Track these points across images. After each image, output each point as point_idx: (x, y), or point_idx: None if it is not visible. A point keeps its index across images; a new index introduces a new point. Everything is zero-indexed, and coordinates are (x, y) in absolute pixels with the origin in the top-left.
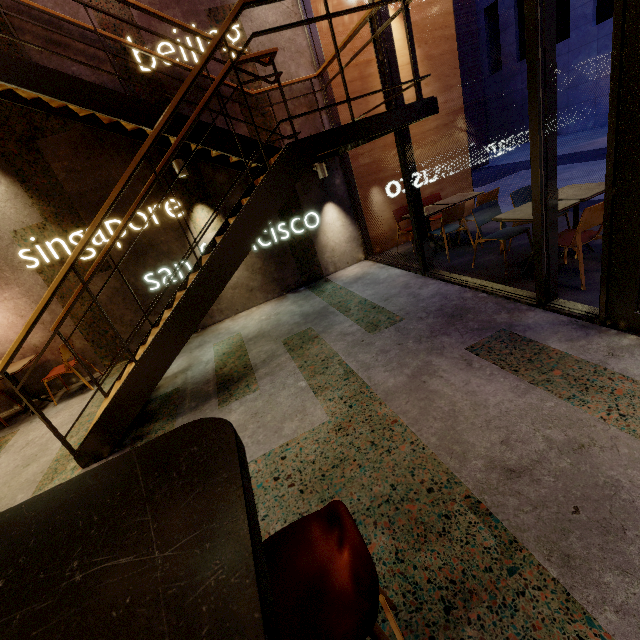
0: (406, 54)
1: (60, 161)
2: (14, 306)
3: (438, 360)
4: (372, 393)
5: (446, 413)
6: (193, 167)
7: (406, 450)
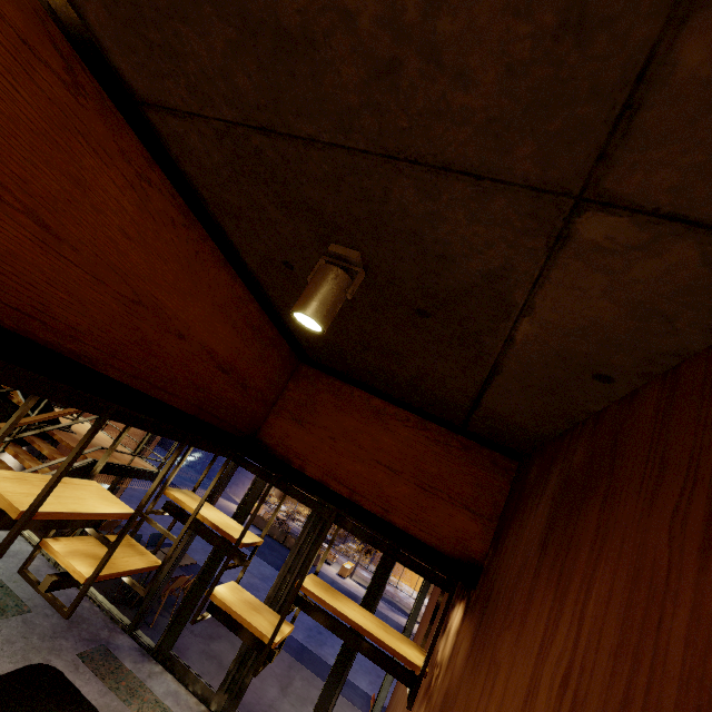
0: None
1: None
2: None
3: (57, 660)
4: None
5: None
6: None
7: None
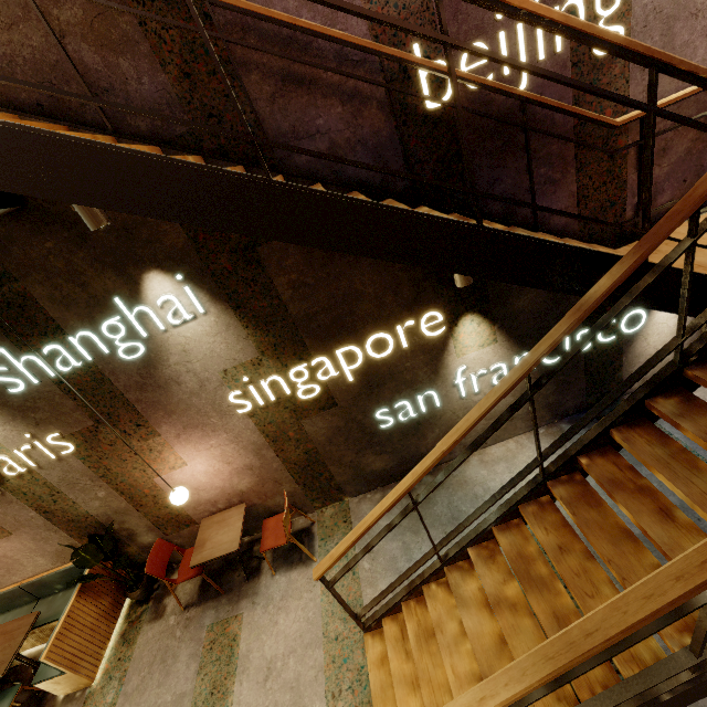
0: None
1: (286, 273)
2: (220, 453)
3: None
4: None
5: None
6: None
7: None
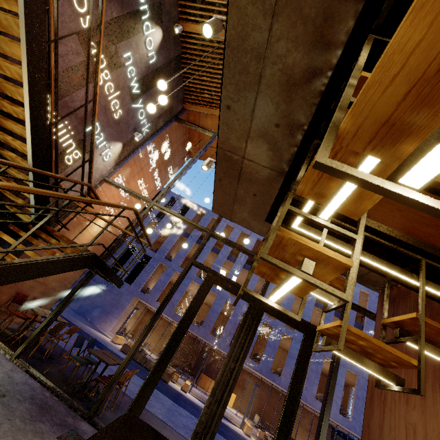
0: (97, 233)
1: None
2: None
3: None
4: None
5: None
6: None
7: None
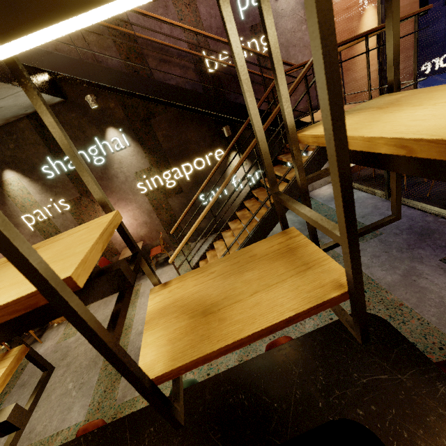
0: None
1: (161, 131)
2: (133, 214)
3: (420, 266)
4: (377, 284)
5: (437, 303)
6: (232, 128)
7: (416, 323)
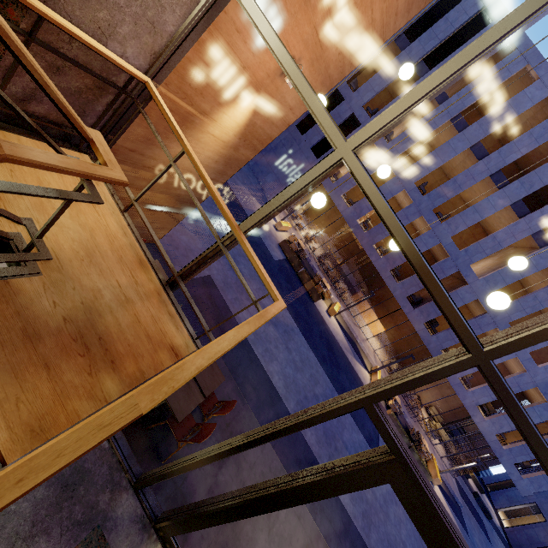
0: (229, 135)
1: None
2: None
3: None
4: None
5: None
6: None
7: None
